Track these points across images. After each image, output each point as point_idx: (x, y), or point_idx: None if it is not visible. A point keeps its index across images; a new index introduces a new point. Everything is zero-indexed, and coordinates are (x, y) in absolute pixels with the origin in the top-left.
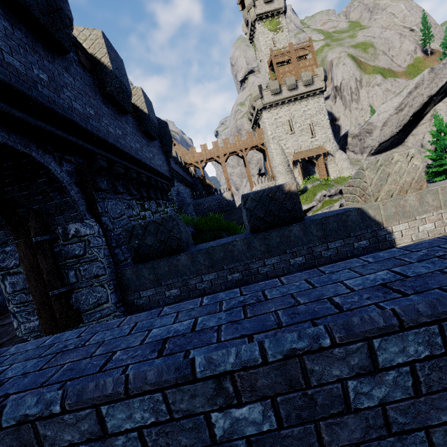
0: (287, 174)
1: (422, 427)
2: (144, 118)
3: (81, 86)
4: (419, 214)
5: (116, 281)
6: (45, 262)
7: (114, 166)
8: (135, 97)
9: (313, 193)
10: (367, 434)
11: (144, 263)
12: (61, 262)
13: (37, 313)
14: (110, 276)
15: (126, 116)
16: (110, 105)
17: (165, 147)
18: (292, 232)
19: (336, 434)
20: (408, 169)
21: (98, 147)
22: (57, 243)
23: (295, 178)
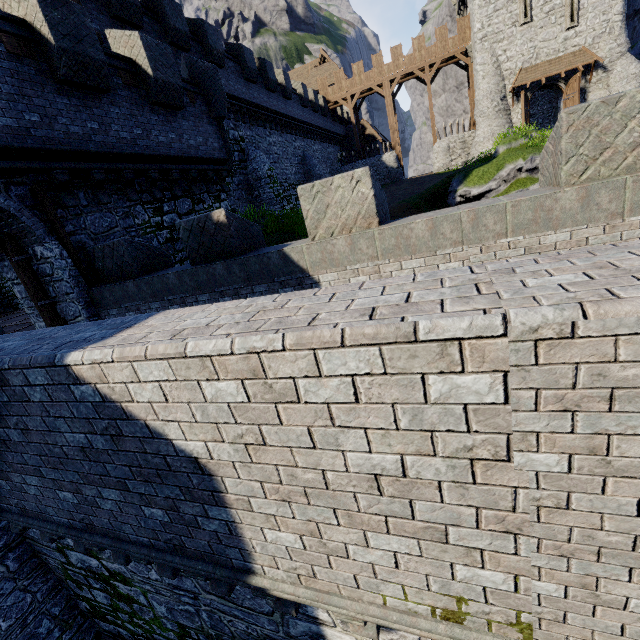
0: (496, 117)
1: None
2: (150, 83)
3: (13, 88)
4: (350, 263)
5: (90, 299)
6: (28, 279)
7: (90, 173)
8: (134, 50)
9: (499, 166)
10: None
11: (104, 286)
12: (41, 279)
13: (42, 317)
14: (79, 295)
15: (112, 94)
16: (73, 90)
17: (214, 111)
18: (216, 270)
19: None
20: (353, 199)
21: (54, 159)
22: (33, 262)
23: (510, 125)
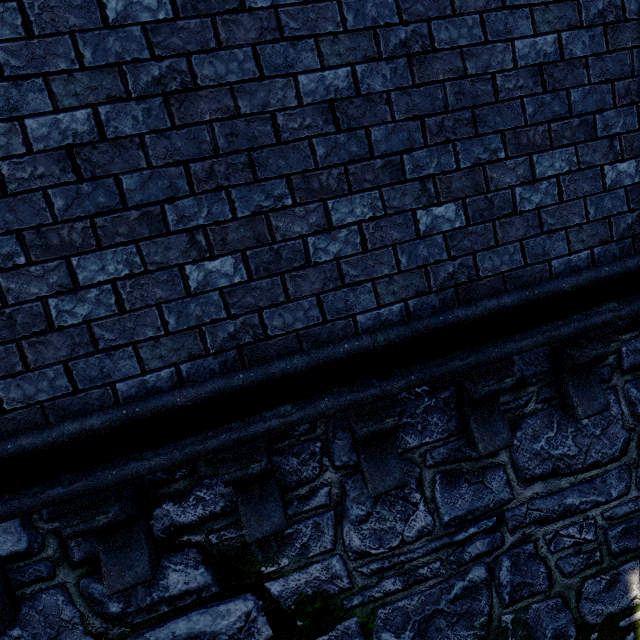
0: None
1: (311, 35)
2: None
3: None
4: None
5: None
6: None
7: None
8: None
9: None
10: (262, 36)
11: None
12: None
13: None
14: None
15: None
16: None
17: None
18: None
19: (233, 33)
20: None
21: None
22: None
23: None
